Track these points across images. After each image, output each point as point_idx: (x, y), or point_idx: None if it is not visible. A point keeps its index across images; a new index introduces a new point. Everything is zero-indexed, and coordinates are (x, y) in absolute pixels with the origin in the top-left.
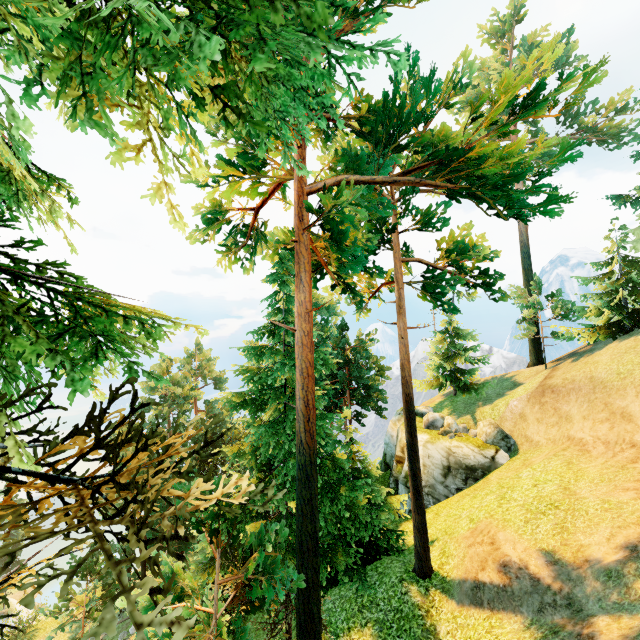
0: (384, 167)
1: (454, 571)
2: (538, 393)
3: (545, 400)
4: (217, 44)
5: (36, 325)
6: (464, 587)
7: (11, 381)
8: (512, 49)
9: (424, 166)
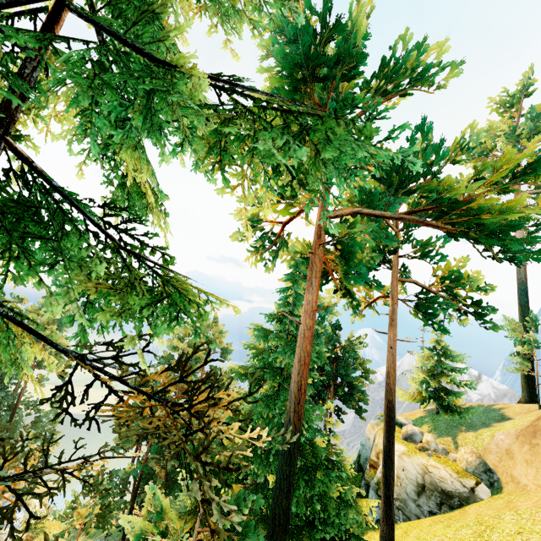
0: (393, 204)
1: None
2: (528, 432)
3: (536, 442)
4: (304, 153)
5: (146, 292)
6: None
7: (122, 325)
8: (519, 116)
9: (428, 209)
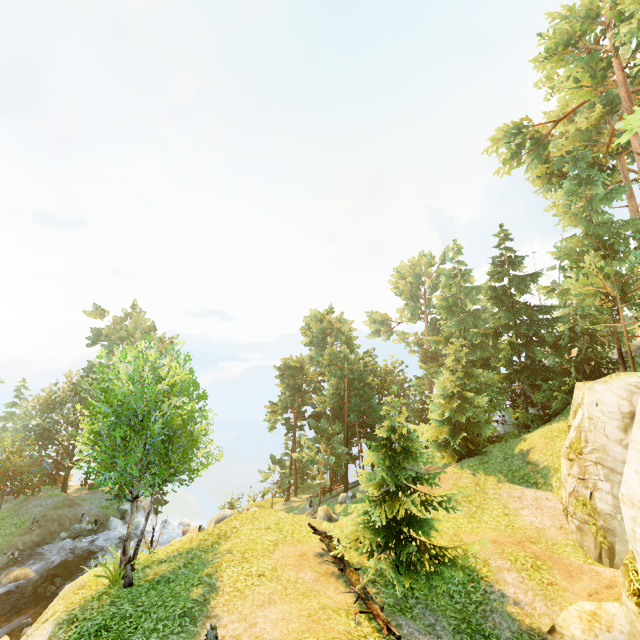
0: None
1: None
2: None
3: None
4: None
5: None
6: None
7: None
8: None
9: None
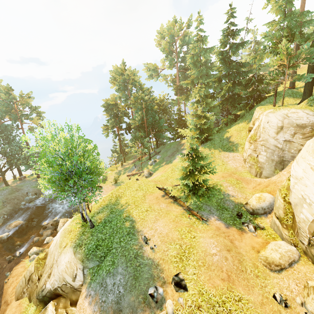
0: None
1: (303, 84)
2: None
3: None
4: None
5: None
6: None
7: None
8: None
9: None
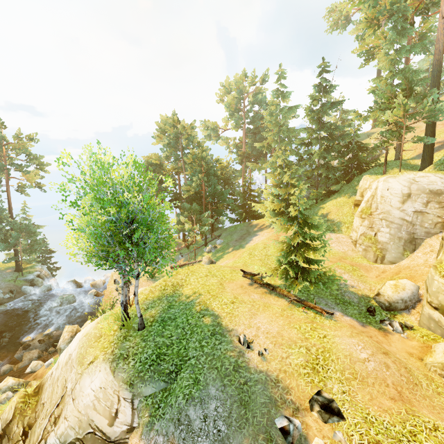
0: None
1: (411, 156)
2: None
3: None
4: None
5: None
6: (420, 155)
7: None
8: None
9: None
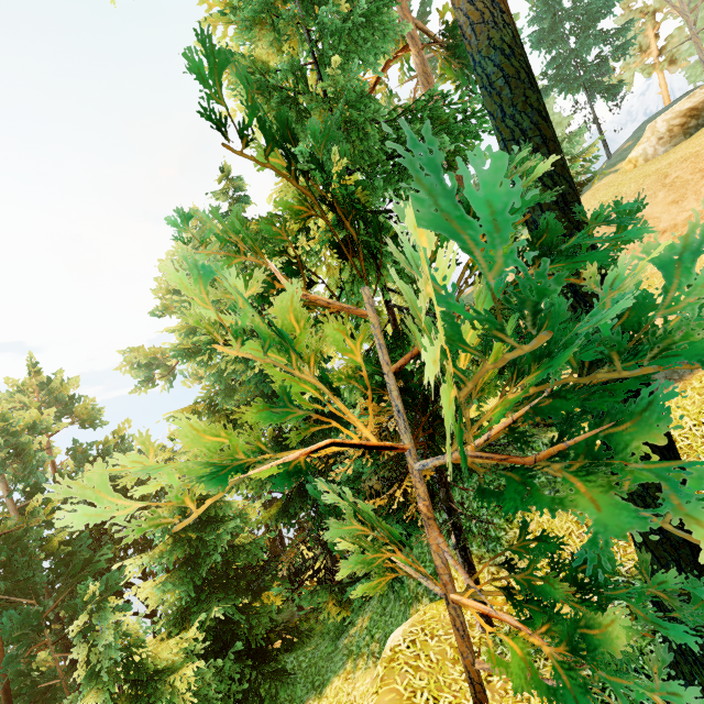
0: None
1: None
2: None
3: None
4: None
5: None
6: None
7: None
8: None
9: None
